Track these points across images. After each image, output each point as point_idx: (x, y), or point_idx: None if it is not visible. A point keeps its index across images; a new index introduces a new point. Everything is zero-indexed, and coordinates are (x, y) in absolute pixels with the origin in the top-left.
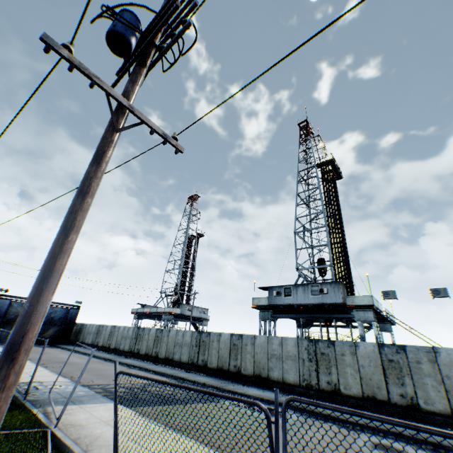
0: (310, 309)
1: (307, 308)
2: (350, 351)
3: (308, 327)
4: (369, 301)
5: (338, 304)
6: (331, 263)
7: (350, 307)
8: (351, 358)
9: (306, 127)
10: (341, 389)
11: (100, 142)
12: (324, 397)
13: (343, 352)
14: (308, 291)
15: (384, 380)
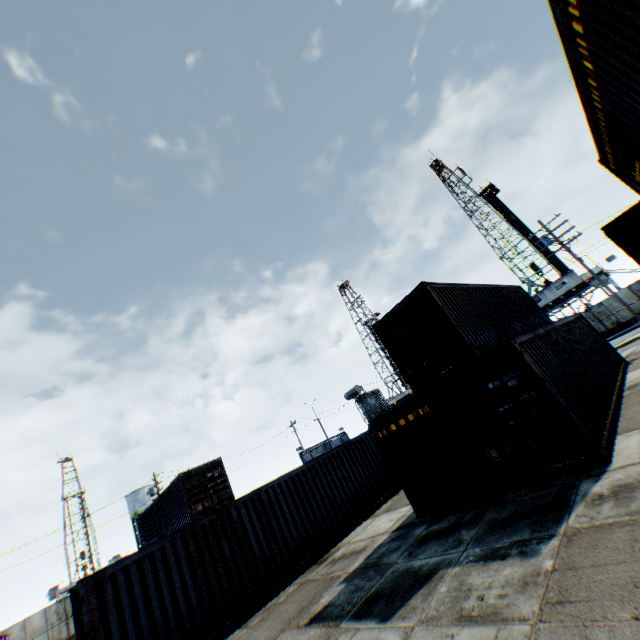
0: (558, 300)
1: (556, 301)
2: (613, 300)
3: None
4: (596, 270)
5: (579, 284)
6: (547, 262)
7: (586, 281)
8: (615, 304)
9: (438, 166)
10: (620, 322)
11: (587, 269)
12: (613, 332)
13: (609, 304)
14: (552, 289)
15: (639, 301)
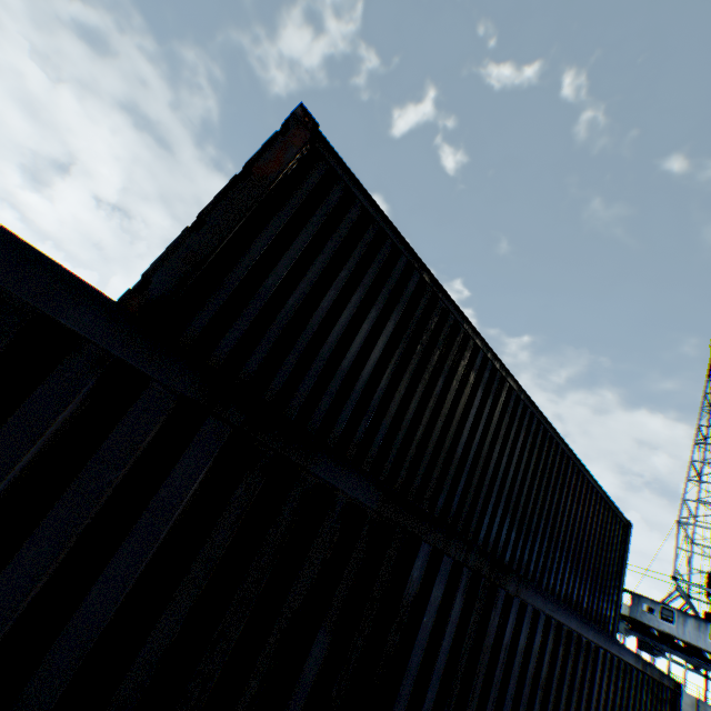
0: (697, 653)
1: (693, 649)
2: None
3: (656, 655)
4: None
5: None
6: None
7: None
8: None
9: None
10: None
11: None
12: None
13: None
14: (705, 630)
15: None
